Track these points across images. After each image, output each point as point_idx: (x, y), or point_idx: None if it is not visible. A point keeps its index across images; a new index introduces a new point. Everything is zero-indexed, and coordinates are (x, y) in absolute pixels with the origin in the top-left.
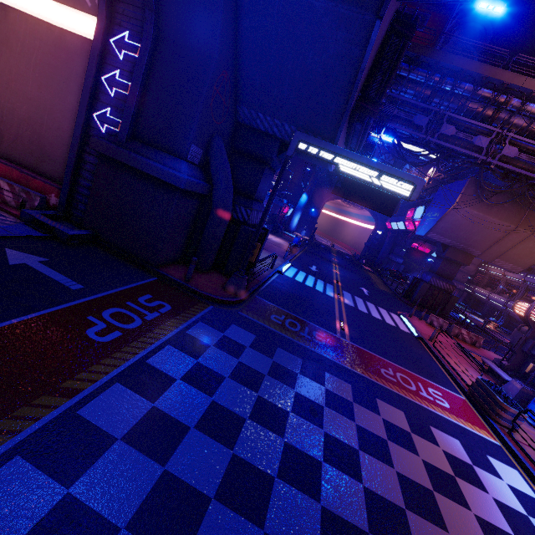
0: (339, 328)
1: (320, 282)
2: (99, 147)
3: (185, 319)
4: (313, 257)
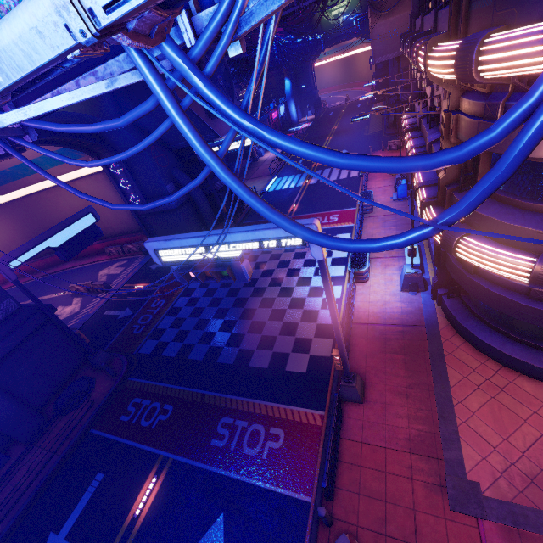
0: (290, 211)
1: (297, 178)
2: (142, 212)
3: None
4: None
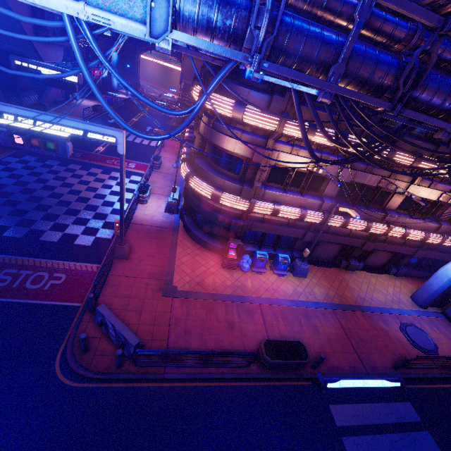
0: (97, 150)
1: None
2: None
3: (1, 157)
4: (121, 111)
